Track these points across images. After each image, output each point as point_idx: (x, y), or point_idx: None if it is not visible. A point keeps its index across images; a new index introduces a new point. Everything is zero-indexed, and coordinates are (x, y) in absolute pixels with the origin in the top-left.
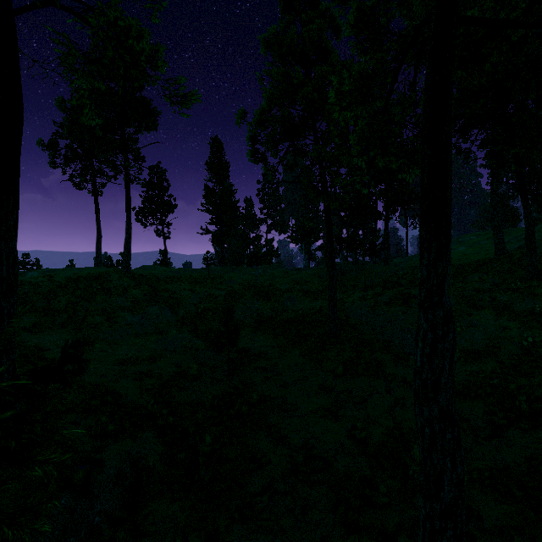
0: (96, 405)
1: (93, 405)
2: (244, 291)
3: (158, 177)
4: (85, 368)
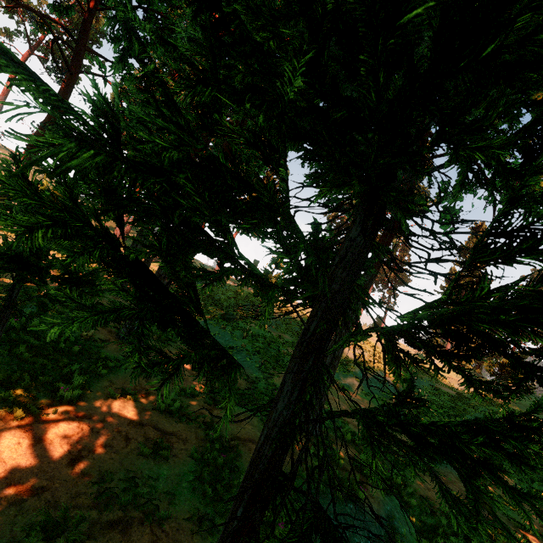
0: (349, 438)
1: (347, 437)
2: (482, 404)
3: (401, 251)
4: (331, 399)
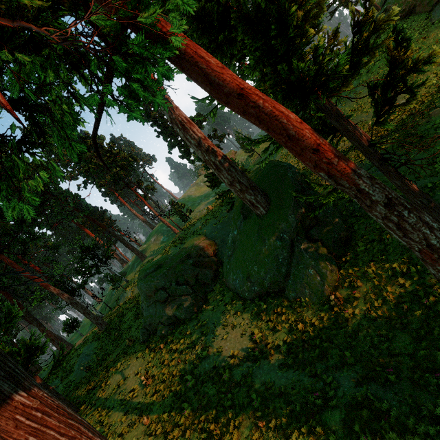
0: None
1: None
2: None
3: None
4: None
